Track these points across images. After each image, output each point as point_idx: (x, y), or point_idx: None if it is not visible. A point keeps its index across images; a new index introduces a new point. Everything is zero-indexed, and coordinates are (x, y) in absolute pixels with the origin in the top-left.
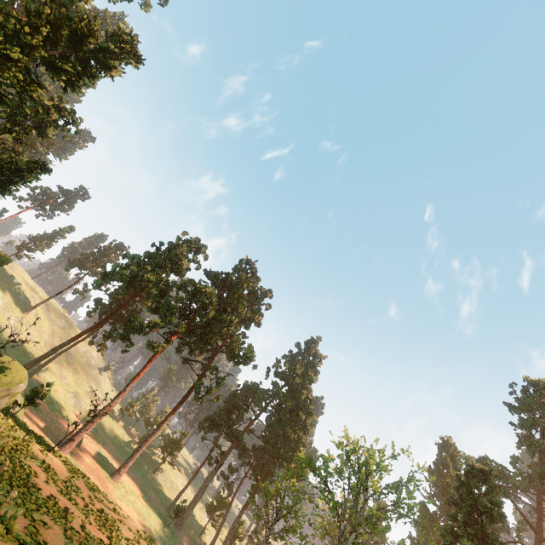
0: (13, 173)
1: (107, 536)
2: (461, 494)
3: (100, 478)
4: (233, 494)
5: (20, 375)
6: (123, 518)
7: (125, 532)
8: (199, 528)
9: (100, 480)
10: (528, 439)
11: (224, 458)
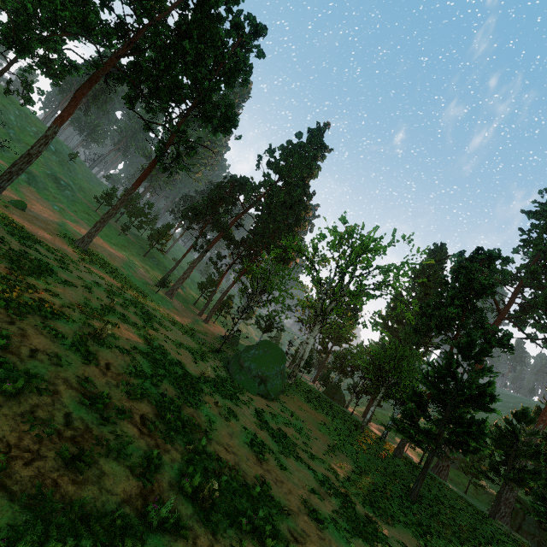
0: None
1: (9, 267)
2: (456, 275)
3: (54, 240)
4: (222, 276)
5: None
6: (73, 269)
7: (66, 277)
8: (194, 300)
9: (55, 242)
10: (538, 240)
11: (210, 246)
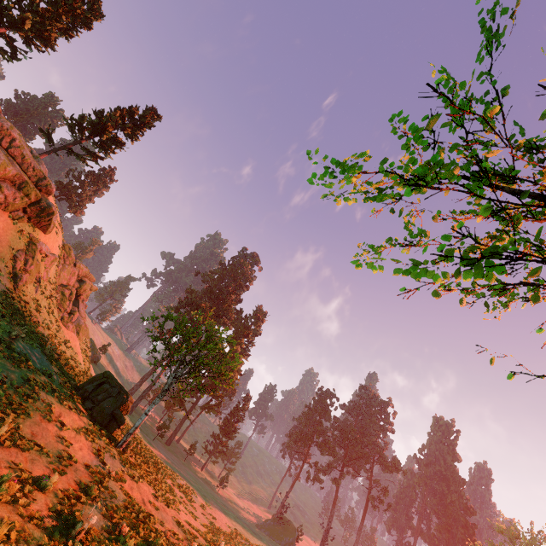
0: (240, 408)
1: None
2: None
3: None
4: None
5: (292, 526)
6: None
7: None
8: None
9: None
10: None
11: None
